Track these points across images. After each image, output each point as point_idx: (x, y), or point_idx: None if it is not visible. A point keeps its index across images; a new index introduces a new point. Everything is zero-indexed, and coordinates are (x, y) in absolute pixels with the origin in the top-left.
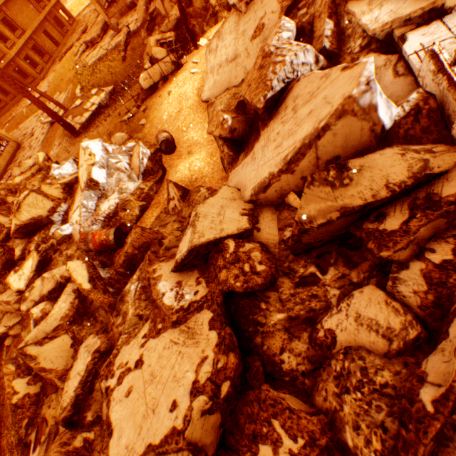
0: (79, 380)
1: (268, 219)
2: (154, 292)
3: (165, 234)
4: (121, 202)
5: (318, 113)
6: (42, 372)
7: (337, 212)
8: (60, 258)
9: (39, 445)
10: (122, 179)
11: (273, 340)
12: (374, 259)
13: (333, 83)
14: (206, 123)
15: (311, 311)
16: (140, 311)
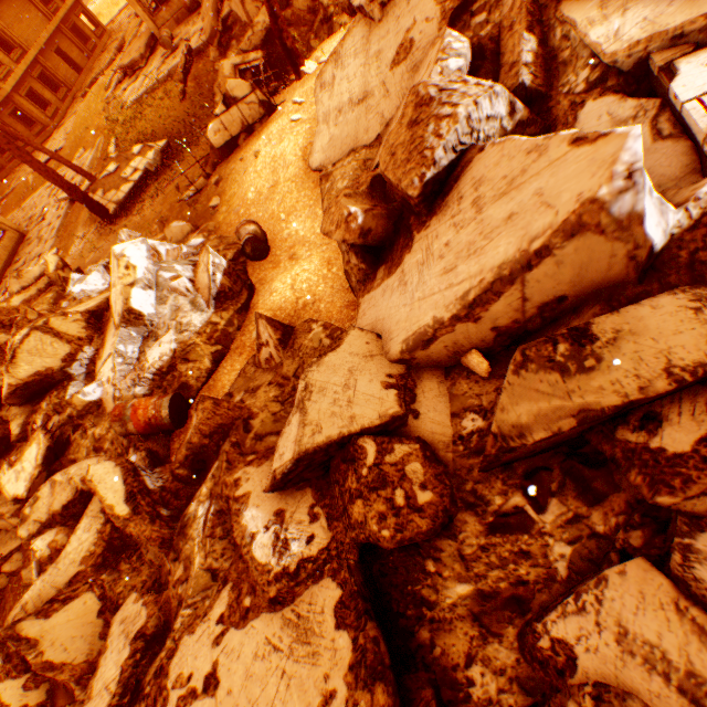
0: (107, 705)
1: (433, 394)
2: (236, 530)
3: (255, 410)
4: (180, 348)
5: (528, 222)
6: (47, 671)
7: (571, 419)
8: (83, 442)
9: None
10: (181, 307)
11: (453, 637)
12: (634, 489)
13: (554, 167)
14: (318, 207)
15: (519, 583)
16: (213, 560)
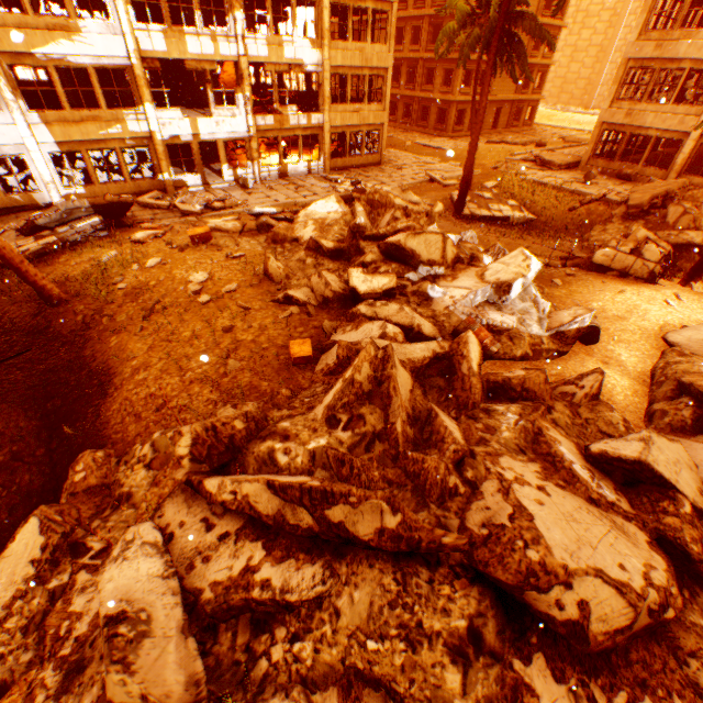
0: (460, 435)
1: None
2: (555, 447)
3: (556, 407)
4: (514, 330)
5: None
6: (397, 384)
7: None
8: (405, 305)
9: (351, 431)
10: (530, 313)
11: (684, 634)
12: None
13: None
14: (650, 359)
15: None
16: (519, 443)
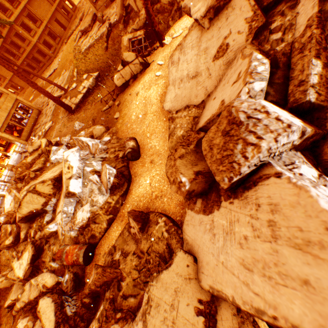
0: None
1: (228, 324)
2: None
3: (124, 274)
4: (92, 215)
5: (327, 315)
6: None
7: None
8: (48, 252)
9: None
10: (93, 190)
11: None
12: None
13: None
14: (167, 134)
15: None
16: None
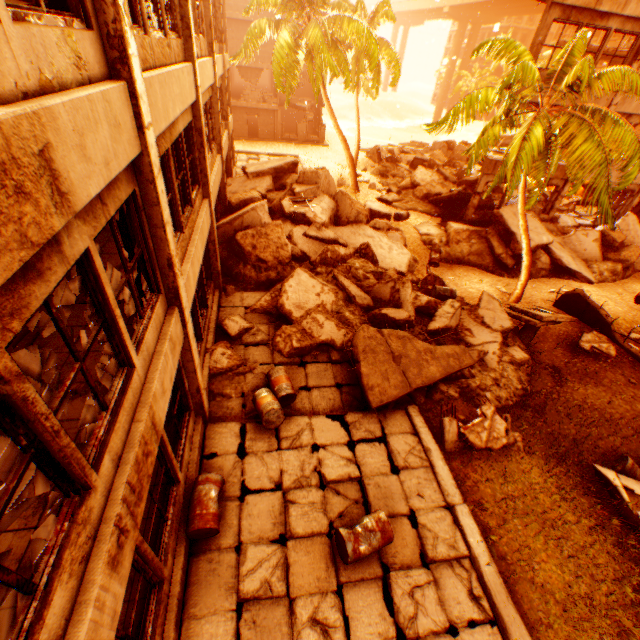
0: None
1: None
2: None
3: None
4: None
5: (635, 223)
6: None
7: None
8: None
9: None
10: None
11: None
12: None
13: (628, 219)
14: (607, 284)
15: None
16: None
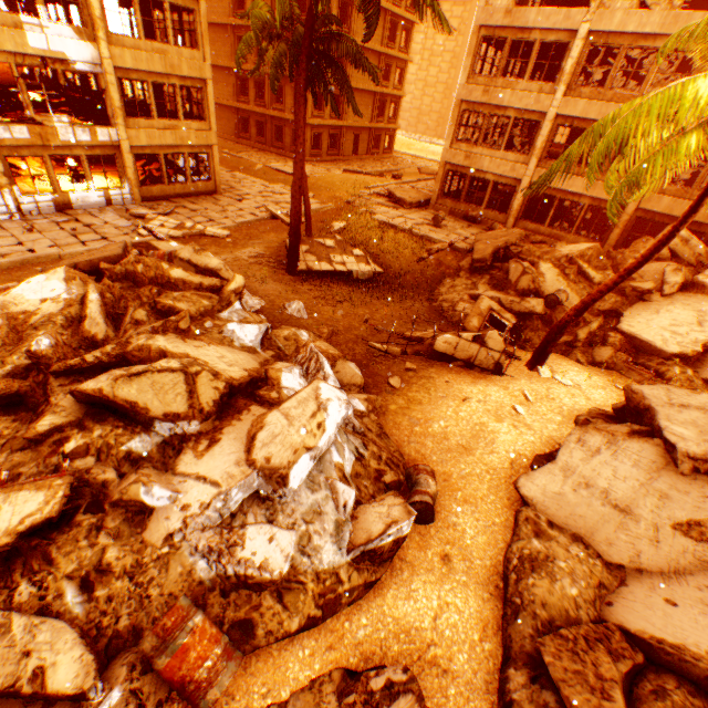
0: None
1: None
2: None
3: None
4: (288, 572)
5: None
6: None
7: None
8: (83, 543)
9: None
10: (324, 514)
11: None
12: None
13: None
14: (502, 535)
15: None
16: None
